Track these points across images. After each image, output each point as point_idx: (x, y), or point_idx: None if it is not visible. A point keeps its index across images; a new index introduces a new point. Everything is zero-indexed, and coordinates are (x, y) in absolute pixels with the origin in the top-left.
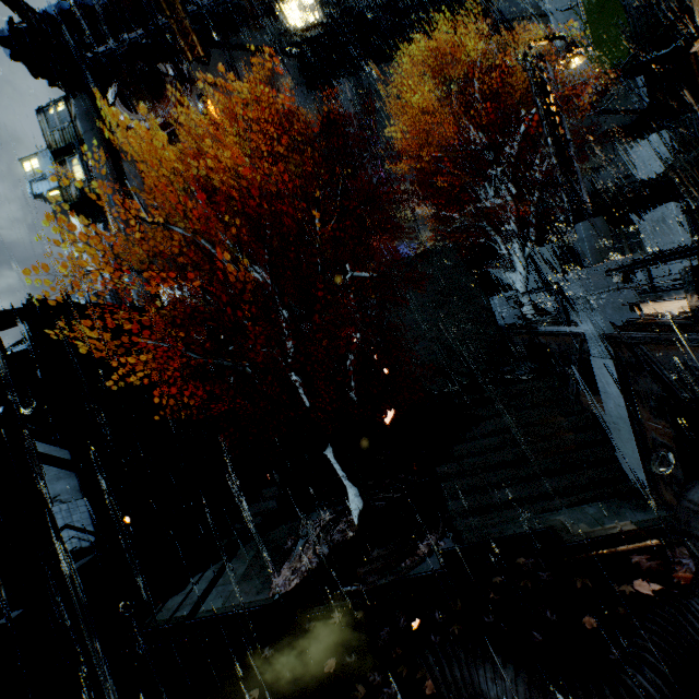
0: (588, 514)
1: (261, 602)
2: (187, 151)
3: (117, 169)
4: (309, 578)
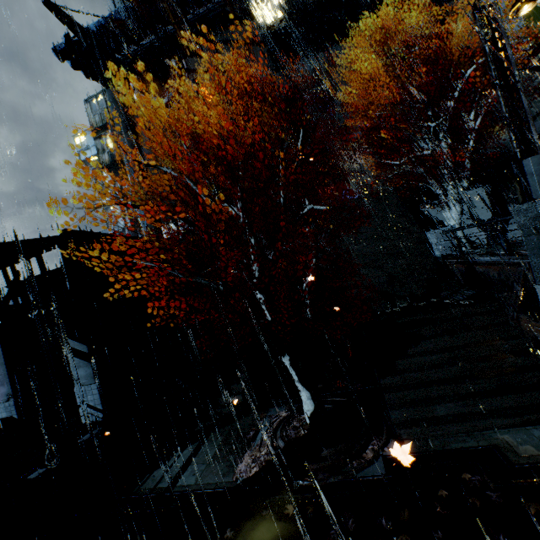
0: (534, 437)
1: (226, 484)
2: (184, 122)
3: (134, 138)
4: (267, 468)
